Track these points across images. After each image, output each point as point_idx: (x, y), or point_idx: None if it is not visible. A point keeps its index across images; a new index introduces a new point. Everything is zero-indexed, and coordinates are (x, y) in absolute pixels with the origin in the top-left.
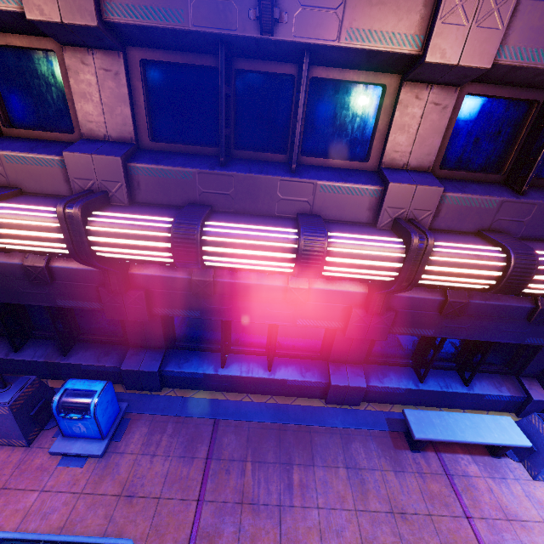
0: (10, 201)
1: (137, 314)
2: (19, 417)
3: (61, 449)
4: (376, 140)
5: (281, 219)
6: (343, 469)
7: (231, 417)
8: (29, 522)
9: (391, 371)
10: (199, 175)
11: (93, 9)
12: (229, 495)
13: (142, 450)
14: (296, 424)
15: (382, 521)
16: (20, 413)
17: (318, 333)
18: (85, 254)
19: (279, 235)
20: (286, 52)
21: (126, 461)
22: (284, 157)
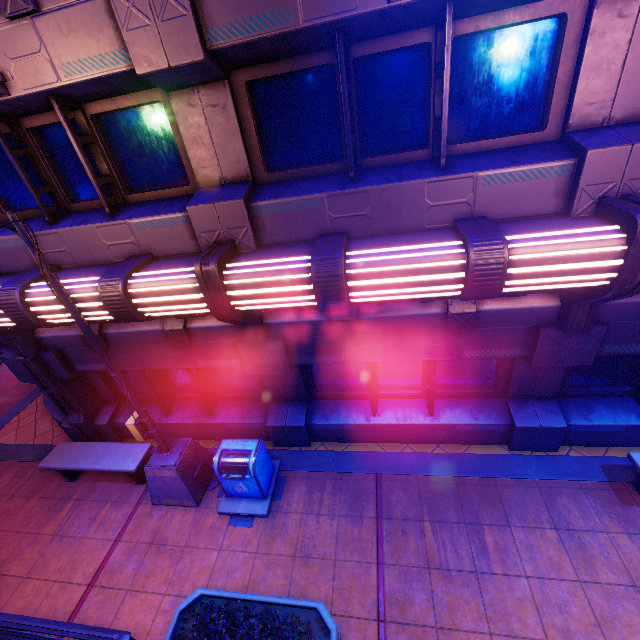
0: (147, 268)
1: (277, 367)
2: (186, 479)
3: (228, 509)
4: (555, 96)
5: (434, 232)
6: (551, 530)
7: (394, 471)
8: (216, 579)
9: (599, 403)
10: (328, 199)
11: (197, 42)
12: (412, 559)
13: (305, 510)
14: (475, 477)
15: (622, 596)
16: (186, 475)
17: (488, 365)
18: (226, 311)
19: (439, 252)
20: (420, 14)
21: (292, 521)
22: (425, 153)
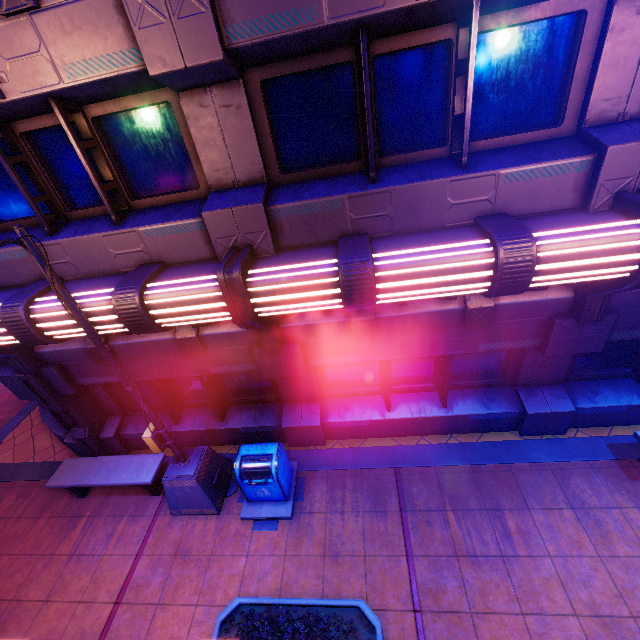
0: (162, 277)
1: (294, 369)
2: (206, 488)
3: (251, 514)
4: (572, 93)
5: (456, 230)
6: (568, 510)
7: (412, 464)
8: (247, 585)
9: (603, 386)
10: (349, 201)
11: (216, 40)
12: (440, 549)
13: (329, 508)
14: (491, 464)
15: (639, 567)
16: (205, 484)
17: (497, 355)
18: (249, 318)
19: (468, 251)
20: (445, 11)
21: (317, 521)
22: (444, 150)
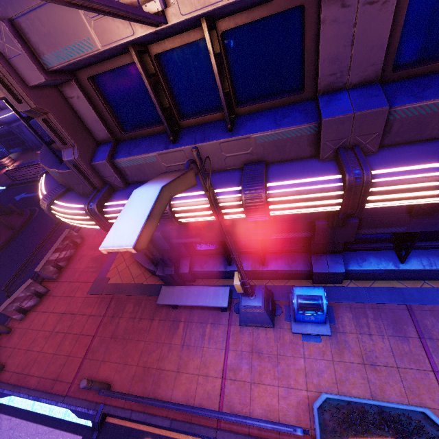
0: (273, 177)
1: (344, 238)
2: (267, 313)
3: (299, 330)
4: None
5: None
6: None
7: (421, 303)
8: (310, 377)
9: None
10: None
11: None
12: None
13: (358, 331)
14: None
15: None
16: (267, 310)
17: None
18: (358, 212)
19: None
20: None
21: (351, 339)
22: None
